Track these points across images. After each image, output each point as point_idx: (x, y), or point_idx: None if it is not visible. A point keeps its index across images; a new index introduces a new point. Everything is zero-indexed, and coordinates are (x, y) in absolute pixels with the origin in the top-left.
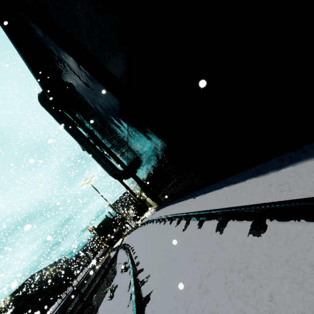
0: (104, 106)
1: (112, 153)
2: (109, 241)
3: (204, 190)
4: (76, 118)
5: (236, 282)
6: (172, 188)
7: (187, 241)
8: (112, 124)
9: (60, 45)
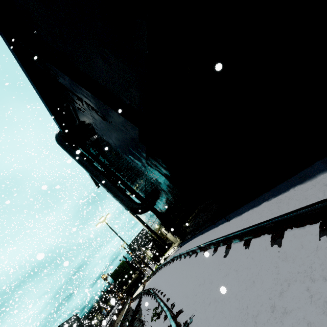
0: (121, 137)
1: (128, 186)
2: (127, 290)
3: (237, 212)
4: (91, 154)
5: (325, 292)
6: (197, 217)
7: (235, 265)
8: (129, 154)
9: (81, 85)
